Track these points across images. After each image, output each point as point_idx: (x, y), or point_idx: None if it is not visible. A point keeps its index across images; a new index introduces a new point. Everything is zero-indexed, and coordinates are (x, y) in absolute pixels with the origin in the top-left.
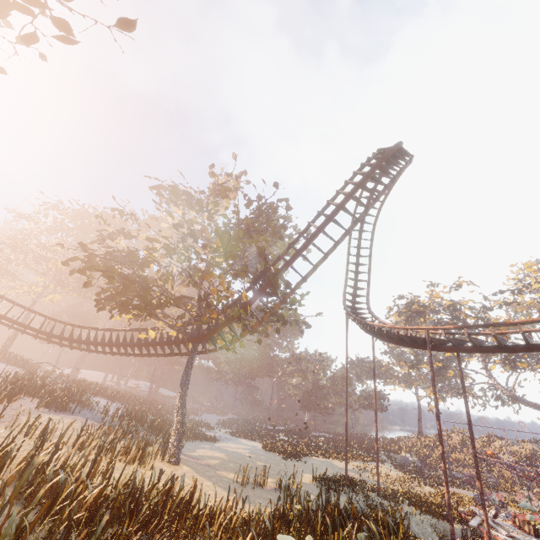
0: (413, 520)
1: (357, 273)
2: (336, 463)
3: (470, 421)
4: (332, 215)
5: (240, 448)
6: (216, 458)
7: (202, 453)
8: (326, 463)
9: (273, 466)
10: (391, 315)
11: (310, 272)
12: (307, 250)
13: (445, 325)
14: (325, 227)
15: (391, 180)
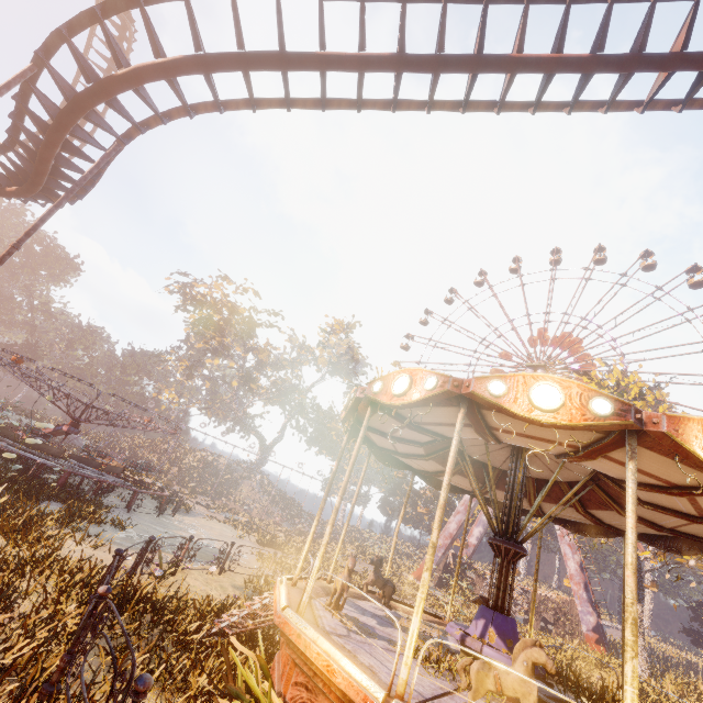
0: None
1: None
2: None
3: None
4: None
5: None
6: None
7: None
8: None
9: None
10: (169, 291)
11: None
12: None
13: (211, 323)
14: None
15: None
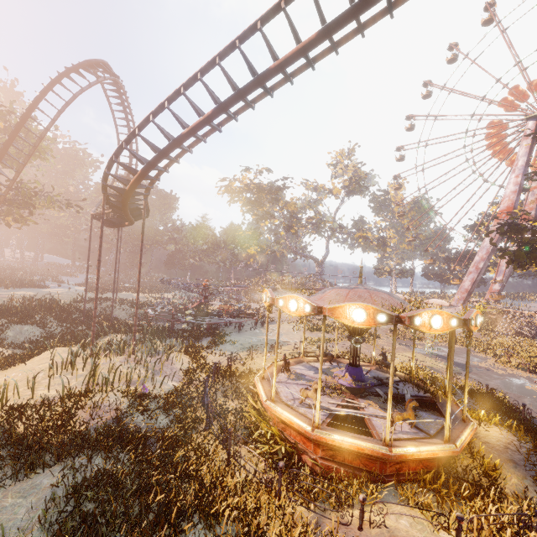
0: (119, 310)
1: (130, 165)
2: (135, 295)
3: (116, 262)
4: (14, 133)
5: (61, 290)
6: (21, 294)
7: (14, 293)
8: (126, 295)
9: (67, 296)
10: (221, 194)
11: (16, 174)
12: (50, 149)
13: (251, 203)
14: (11, 142)
15: (66, 103)
